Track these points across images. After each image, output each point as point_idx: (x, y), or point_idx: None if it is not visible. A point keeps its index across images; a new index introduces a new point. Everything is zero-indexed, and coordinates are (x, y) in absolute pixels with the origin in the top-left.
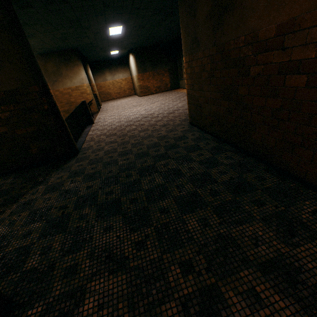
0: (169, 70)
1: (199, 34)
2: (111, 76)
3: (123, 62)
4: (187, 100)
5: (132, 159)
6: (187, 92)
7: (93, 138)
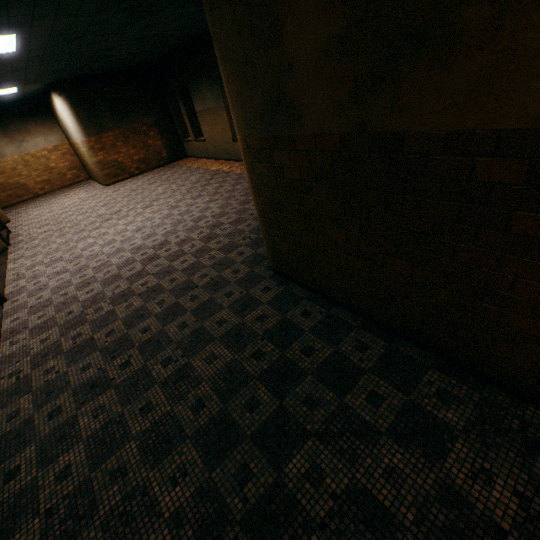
0: (156, 123)
1: (296, 93)
2: (15, 145)
3: (37, 110)
4: (262, 227)
5: (200, 470)
6: (261, 213)
7: (24, 375)
